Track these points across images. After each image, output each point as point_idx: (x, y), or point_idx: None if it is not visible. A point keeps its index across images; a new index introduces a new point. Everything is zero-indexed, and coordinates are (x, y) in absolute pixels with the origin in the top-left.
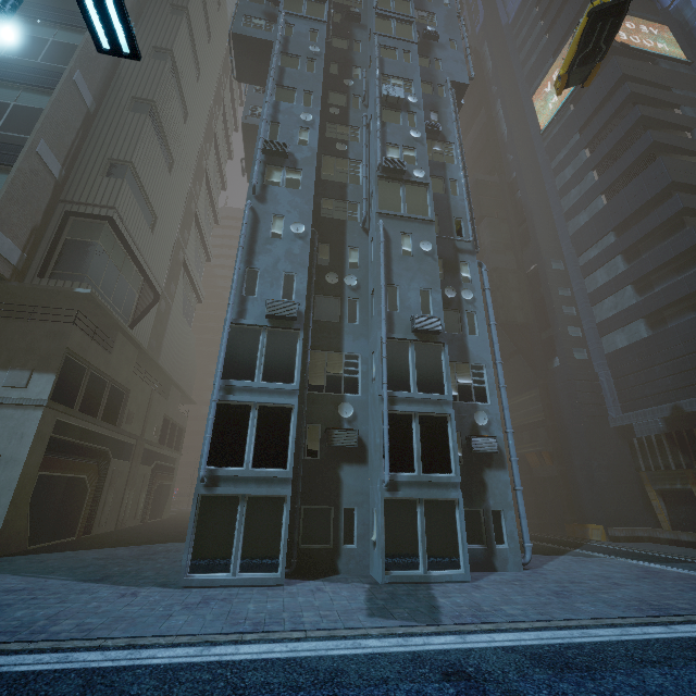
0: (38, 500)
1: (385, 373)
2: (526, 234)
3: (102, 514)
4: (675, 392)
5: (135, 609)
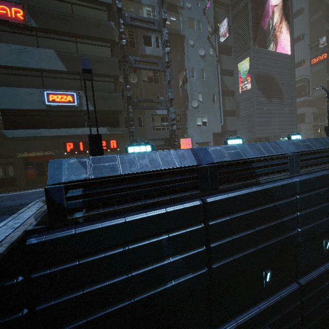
0: None
1: None
2: None
3: None
4: None
5: None
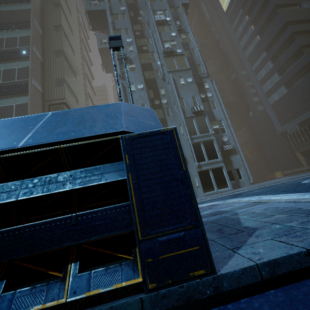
0: None
1: (187, 130)
2: (227, 62)
3: None
4: (301, 112)
5: None
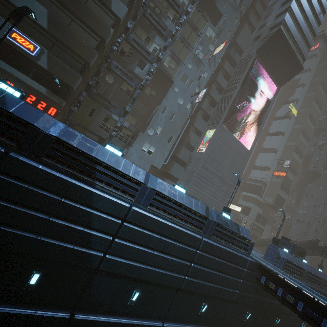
0: None
1: None
2: None
3: None
4: None
5: None
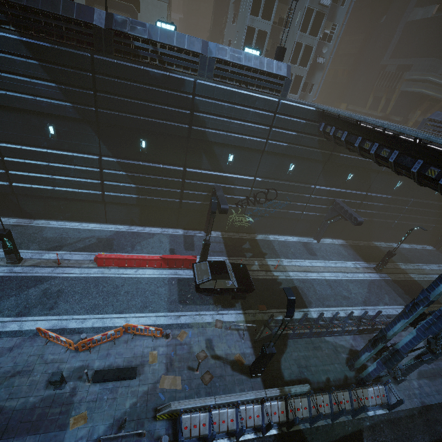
0: None
1: (301, 24)
2: None
3: None
4: (412, 53)
5: None
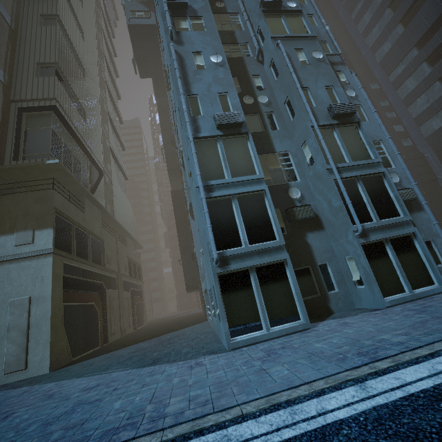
0: (69, 324)
1: (327, 150)
2: None
3: (111, 328)
4: None
5: (220, 374)
